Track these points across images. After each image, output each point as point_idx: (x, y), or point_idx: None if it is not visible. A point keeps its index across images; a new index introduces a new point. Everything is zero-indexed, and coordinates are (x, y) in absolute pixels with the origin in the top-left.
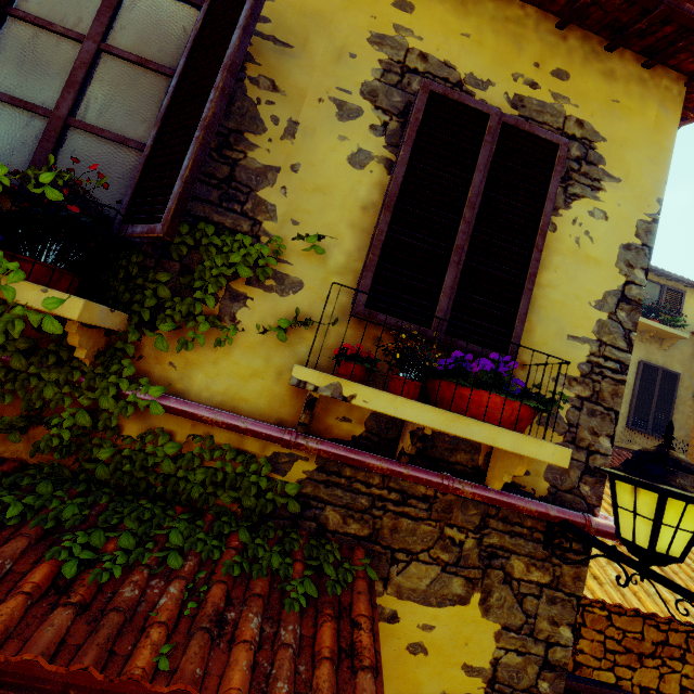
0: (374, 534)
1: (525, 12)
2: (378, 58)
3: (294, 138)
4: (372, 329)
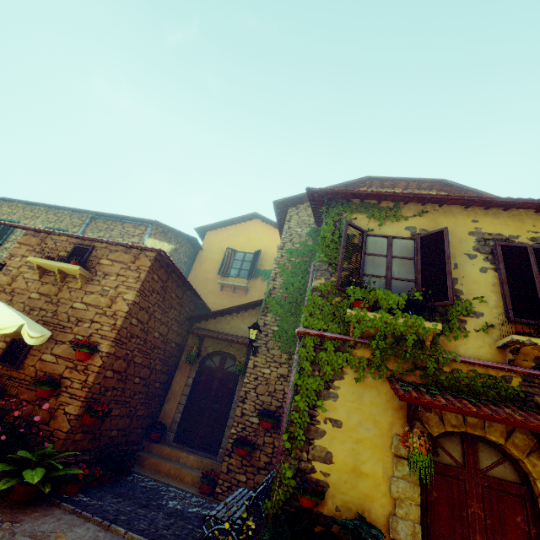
0: None
1: (519, 211)
2: (474, 238)
3: (457, 268)
4: (518, 325)
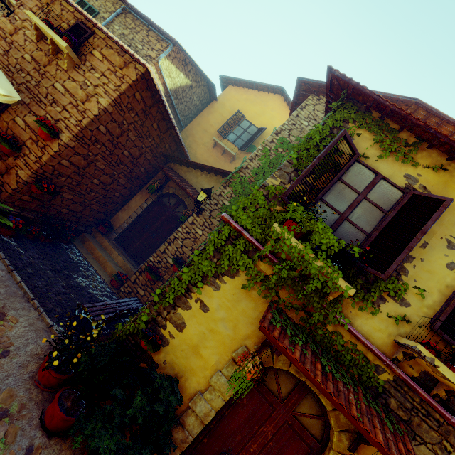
0: (409, 421)
1: None
2: None
3: (424, 248)
4: (435, 336)
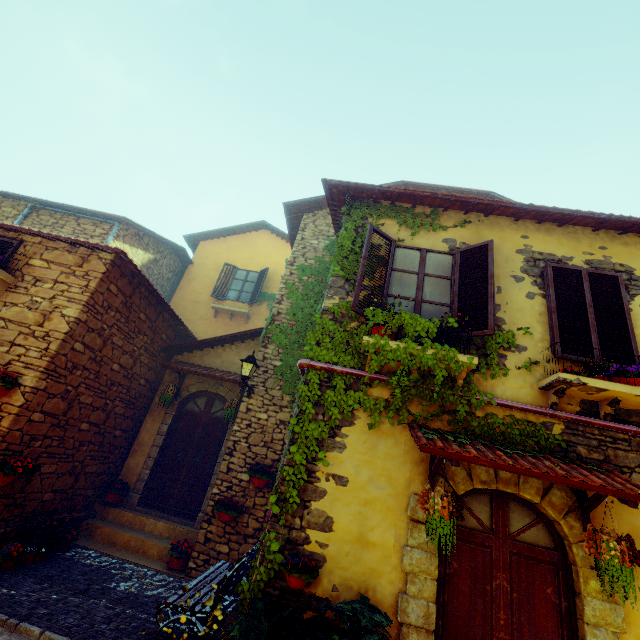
0: (606, 458)
1: (575, 229)
2: (522, 257)
3: (501, 292)
4: (564, 363)
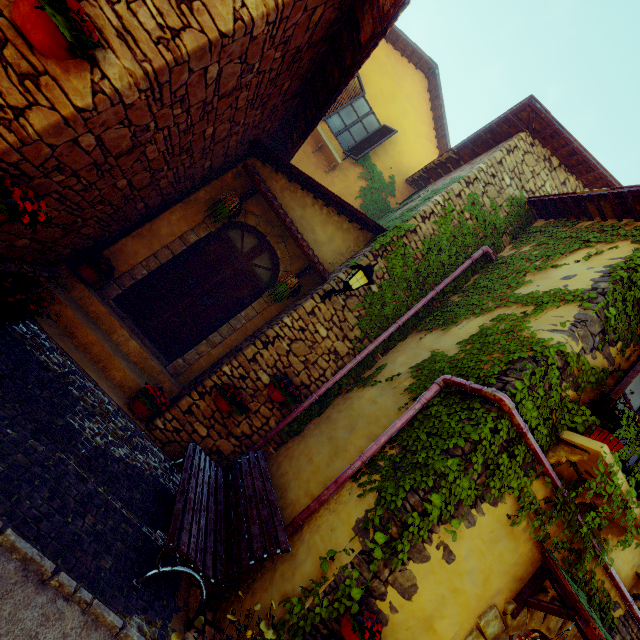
0: None
1: None
2: None
3: None
4: None
